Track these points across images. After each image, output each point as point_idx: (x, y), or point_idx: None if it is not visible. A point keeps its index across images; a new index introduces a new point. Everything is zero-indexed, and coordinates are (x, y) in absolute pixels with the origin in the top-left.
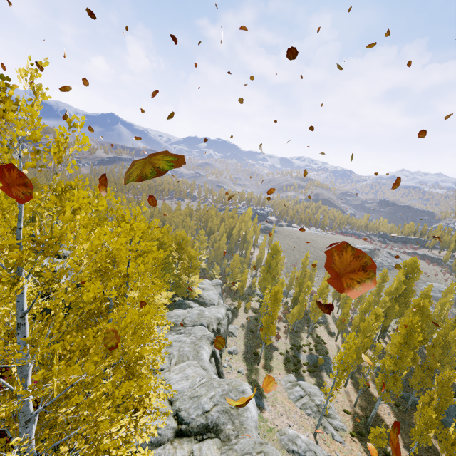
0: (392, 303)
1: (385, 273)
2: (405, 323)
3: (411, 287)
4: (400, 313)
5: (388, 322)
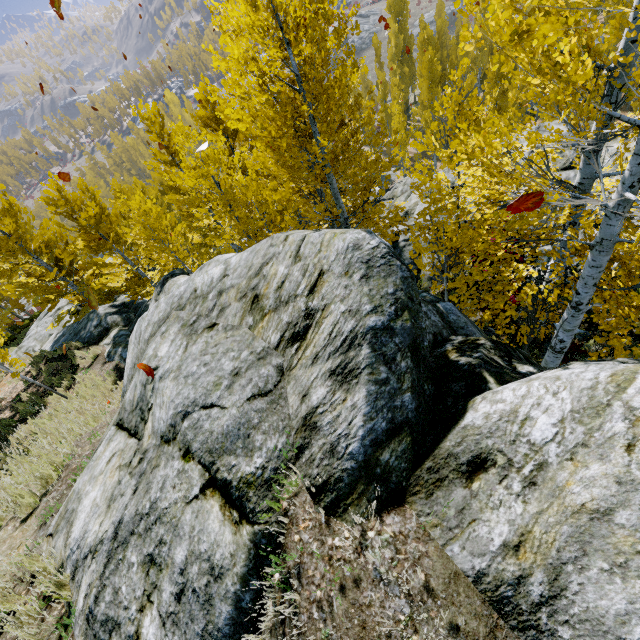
0: (401, 68)
1: (377, 40)
2: (423, 64)
3: (407, 33)
4: (411, 76)
5: (407, 94)
